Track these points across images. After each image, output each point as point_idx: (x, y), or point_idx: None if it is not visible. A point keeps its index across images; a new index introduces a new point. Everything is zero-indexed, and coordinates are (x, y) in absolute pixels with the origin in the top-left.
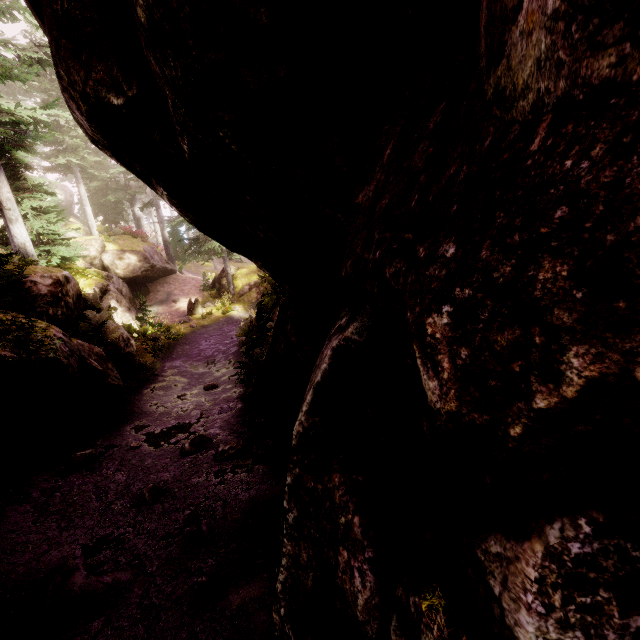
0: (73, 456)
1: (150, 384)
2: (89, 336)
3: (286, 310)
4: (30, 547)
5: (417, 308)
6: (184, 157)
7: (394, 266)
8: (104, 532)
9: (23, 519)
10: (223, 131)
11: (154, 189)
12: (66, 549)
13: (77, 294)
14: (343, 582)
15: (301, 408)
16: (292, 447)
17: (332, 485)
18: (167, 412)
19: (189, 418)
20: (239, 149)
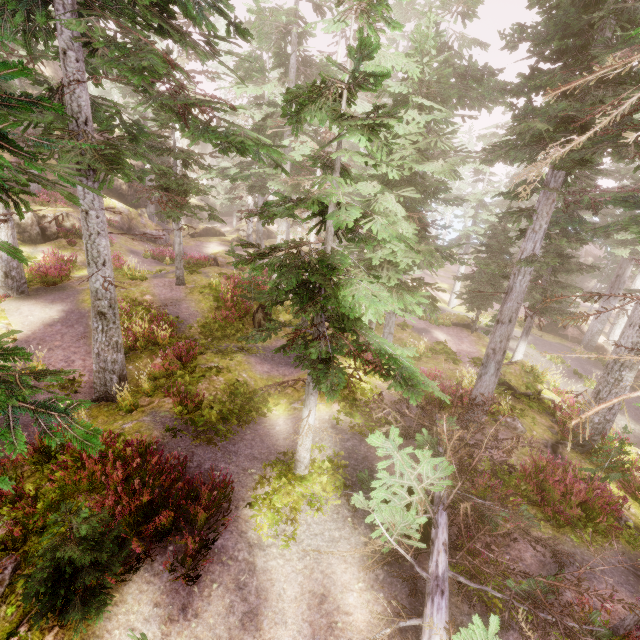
0: None
1: None
2: None
3: None
4: None
5: None
6: None
7: None
8: None
9: None
10: None
11: None
12: None
13: None
14: None
15: None
16: None
17: None
18: None
19: None
20: None
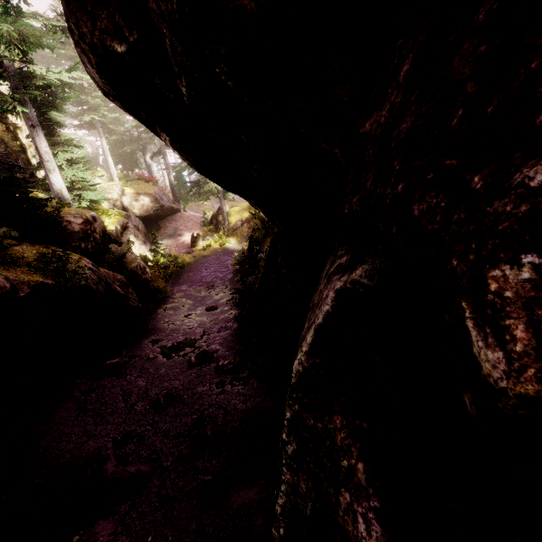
0: (104, 364)
1: (163, 305)
2: (113, 266)
3: (276, 244)
4: (73, 437)
5: (471, 255)
6: (183, 100)
7: (427, 201)
8: (129, 429)
9: (68, 414)
10: (219, 66)
11: (158, 135)
12: (100, 441)
13: (103, 231)
14: (345, 522)
15: (300, 347)
16: (291, 385)
17: (333, 426)
18: (176, 329)
19: (194, 335)
20: (235, 85)
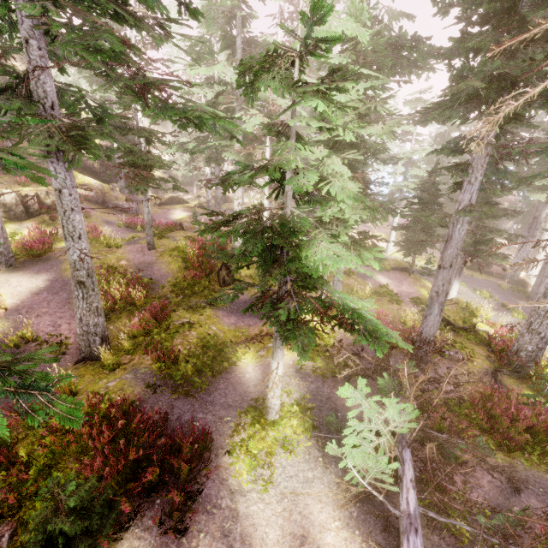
0: None
1: None
2: None
3: None
4: None
5: None
6: None
7: None
8: None
9: None
10: None
11: None
12: None
13: None
14: None
15: None
16: None
17: None
18: None
19: None
20: None
